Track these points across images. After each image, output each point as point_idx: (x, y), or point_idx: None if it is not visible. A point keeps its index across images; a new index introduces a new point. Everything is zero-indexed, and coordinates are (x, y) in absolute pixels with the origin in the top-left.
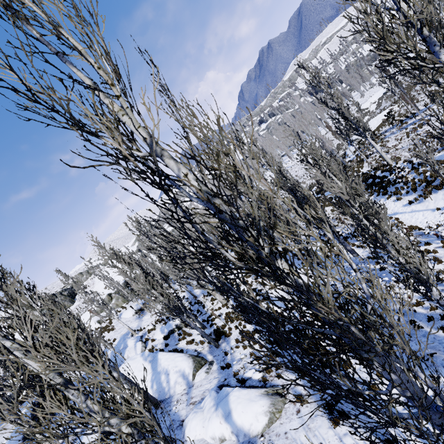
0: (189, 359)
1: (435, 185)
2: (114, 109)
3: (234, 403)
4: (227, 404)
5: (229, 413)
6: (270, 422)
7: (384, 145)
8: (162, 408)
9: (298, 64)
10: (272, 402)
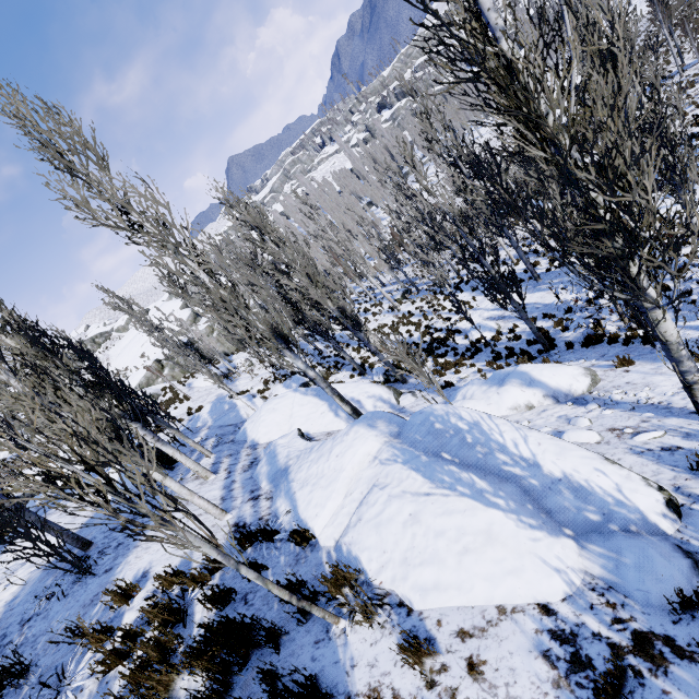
0: (381, 386)
1: None
2: None
3: (535, 370)
4: (523, 373)
5: (533, 380)
6: (594, 382)
7: None
8: None
9: None
10: (585, 368)
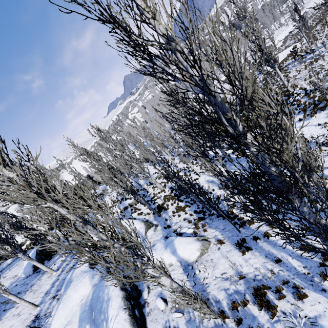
0: (142, 223)
1: (320, 107)
2: (141, 6)
3: (178, 245)
4: (173, 245)
5: (175, 250)
6: (201, 254)
7: (287, 75)
8: None
9: None
10: (202, 244)
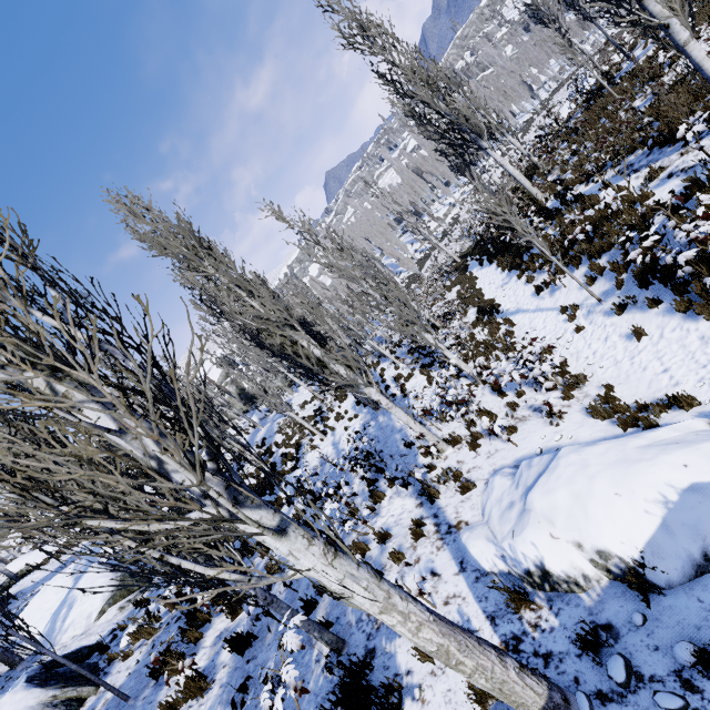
0: (114, 583)
1: (570, 256)
2: None
3: None
4: None
5: None
6: None
7: (549, 153)
8: (21, 669)
9: (322, 5)
10: None
